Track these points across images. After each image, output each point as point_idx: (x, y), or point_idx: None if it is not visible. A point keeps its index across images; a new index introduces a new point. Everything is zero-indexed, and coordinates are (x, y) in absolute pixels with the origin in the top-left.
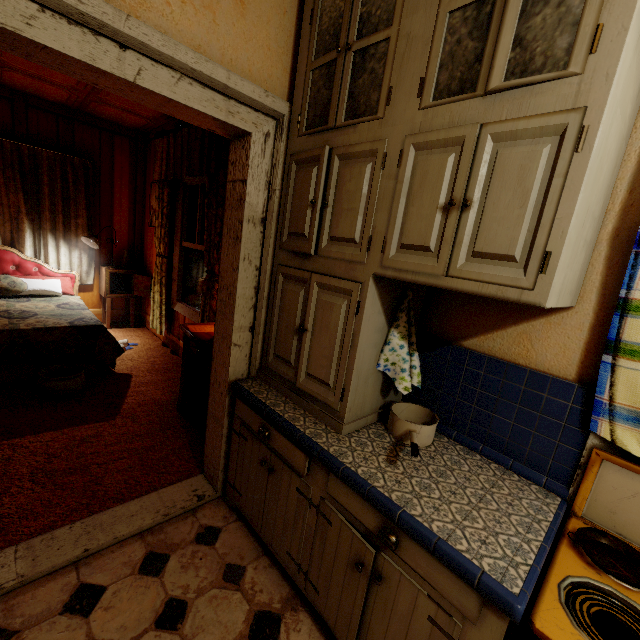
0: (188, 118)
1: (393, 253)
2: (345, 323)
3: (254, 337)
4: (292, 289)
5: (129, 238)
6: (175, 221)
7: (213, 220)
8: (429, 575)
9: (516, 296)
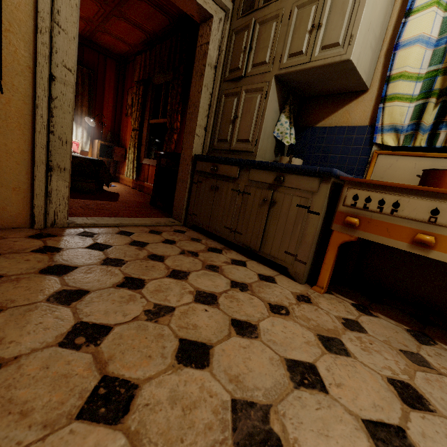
0: (183, 5)
1: (285, 61)
2: (259, 106)
3: (206, 134)
4: (230, 100)
5: (111, 125)
6: (145, 107)
7: (174, 97)
8: (298, 185)
9: (339, 59)
